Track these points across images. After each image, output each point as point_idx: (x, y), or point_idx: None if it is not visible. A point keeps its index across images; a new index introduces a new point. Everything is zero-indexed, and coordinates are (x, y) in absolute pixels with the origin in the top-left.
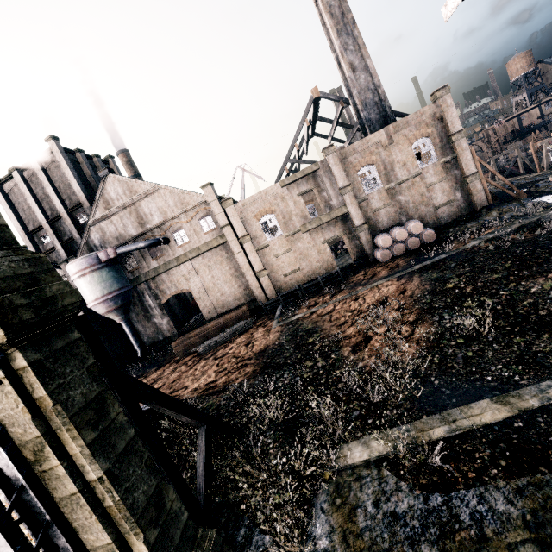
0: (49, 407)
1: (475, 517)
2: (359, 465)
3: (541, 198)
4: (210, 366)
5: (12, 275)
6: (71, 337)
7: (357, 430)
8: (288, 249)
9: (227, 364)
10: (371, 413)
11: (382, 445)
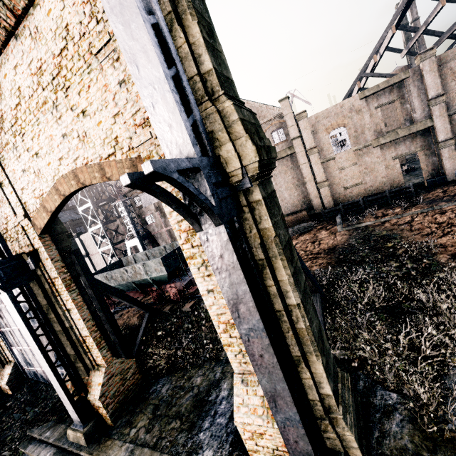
0: (271, 238)
1: None
2: None
3: None
4: None
5: (249, 121)
6: (271, 187)
7: None
8: (354, 163)
9: None
10: None
11: None
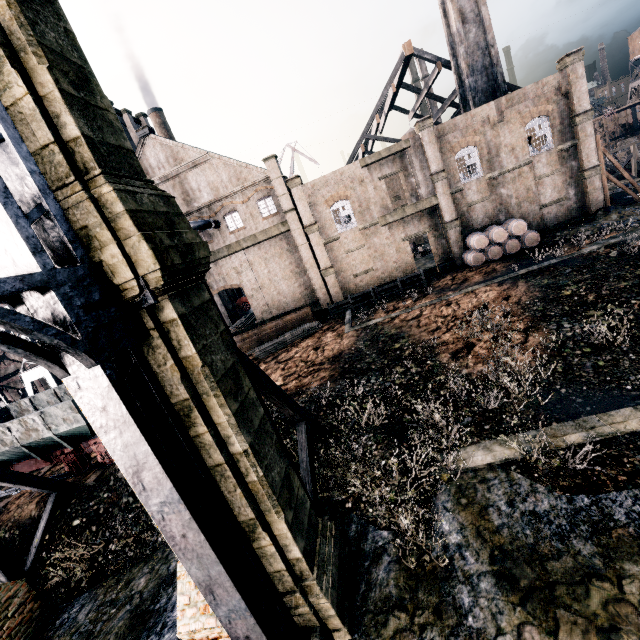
0: (197, 368)
1: (632, 517)
2: (481, 468)
3: None
4: (273, 370)
5: (153, 211)
6: (203, 297)
7: (473, 436)
8: (362, 245)
9: (295, 368)
10: (486, 420)
11: (508, 450)
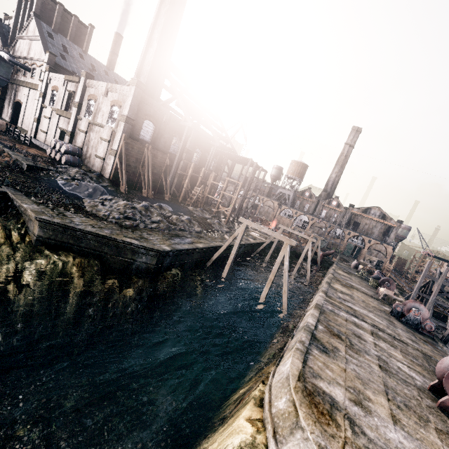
0: None
1: None
2: None
3: (95, 185)
4: None
5: None
6: None
7: None
8: (48, 117)
9: None
10: None
11: None
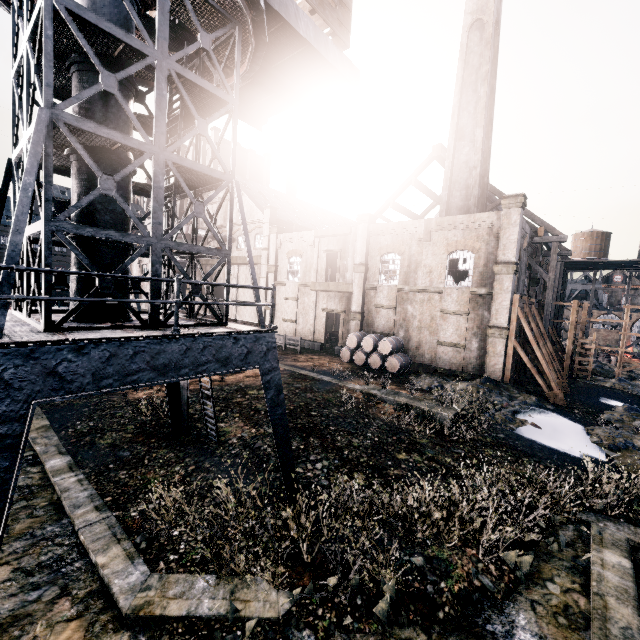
0: None
1: None
2: None
3: (538, 411)
4: None
5: None
6: None
7: None
8: (295, 298)
9: None
10: None
11: None
